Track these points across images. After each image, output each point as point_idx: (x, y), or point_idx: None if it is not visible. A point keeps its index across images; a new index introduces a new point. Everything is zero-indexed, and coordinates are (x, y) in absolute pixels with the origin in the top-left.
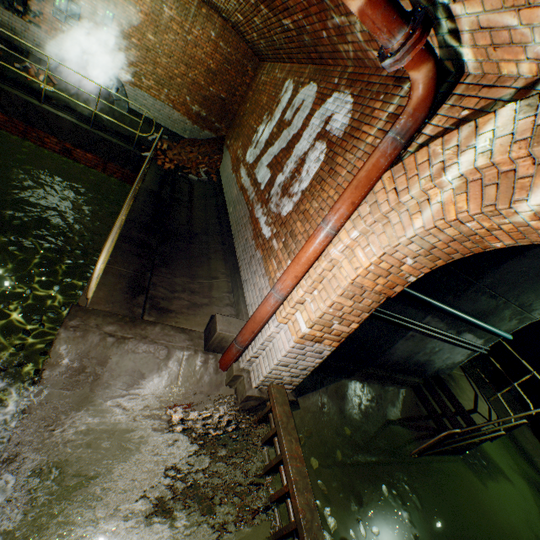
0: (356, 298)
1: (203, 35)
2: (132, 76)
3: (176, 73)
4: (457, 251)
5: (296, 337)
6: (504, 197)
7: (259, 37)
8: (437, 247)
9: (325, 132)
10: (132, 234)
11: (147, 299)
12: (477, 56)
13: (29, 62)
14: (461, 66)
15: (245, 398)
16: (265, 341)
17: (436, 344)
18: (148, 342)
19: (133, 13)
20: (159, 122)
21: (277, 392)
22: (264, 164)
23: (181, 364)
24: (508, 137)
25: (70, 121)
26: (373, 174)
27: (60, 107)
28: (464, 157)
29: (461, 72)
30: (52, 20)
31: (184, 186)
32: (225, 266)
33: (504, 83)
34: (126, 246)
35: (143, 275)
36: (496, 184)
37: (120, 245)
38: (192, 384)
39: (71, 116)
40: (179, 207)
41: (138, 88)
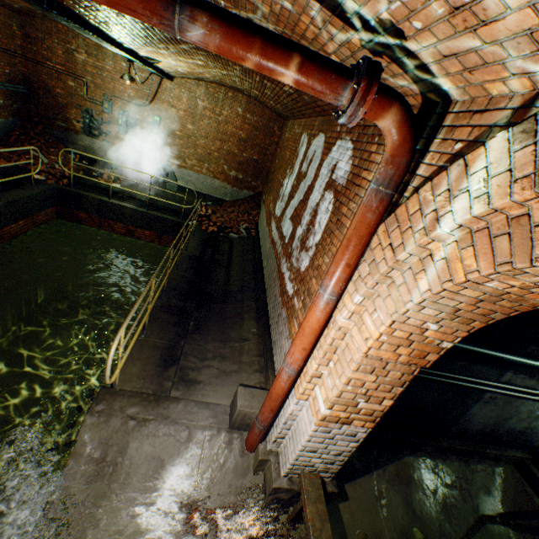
0: (378, 371)
1: (232, 113)
2: (178, 160)
3: (213, 149)
4: (494, 310)
5: (316, 418)
6: (521, 252)
7: (275, 103)
8: (462, 309)
9: (331, 181)
10: (170, 302)
11: (176, 371)
12: (456, 83)
13: (100, 170)
14: (445, 95)
15: (273, 490)
16: (287, 419)
17: (534, 406)
18: (168, 423)
19: (175, 113)
20: (203, 192)
21: (309, 484)
22: (287, 216)
23: (203, 447)
24: (505, 174)
25: (131, 208)
26: (362, 230)
27: (124, 198)
28: (457, 203)
29: (447, 100)
30: (118, 135)
31: (224, 246)
32: (257, 325)
33: (498, 104)
34: (163, 316)
35: (177, 344)
36: (507, 234)
37: (158, 316)
38: (215, 470)
39: (132, 203)
40: (217, 267)
41: (184, 168)
